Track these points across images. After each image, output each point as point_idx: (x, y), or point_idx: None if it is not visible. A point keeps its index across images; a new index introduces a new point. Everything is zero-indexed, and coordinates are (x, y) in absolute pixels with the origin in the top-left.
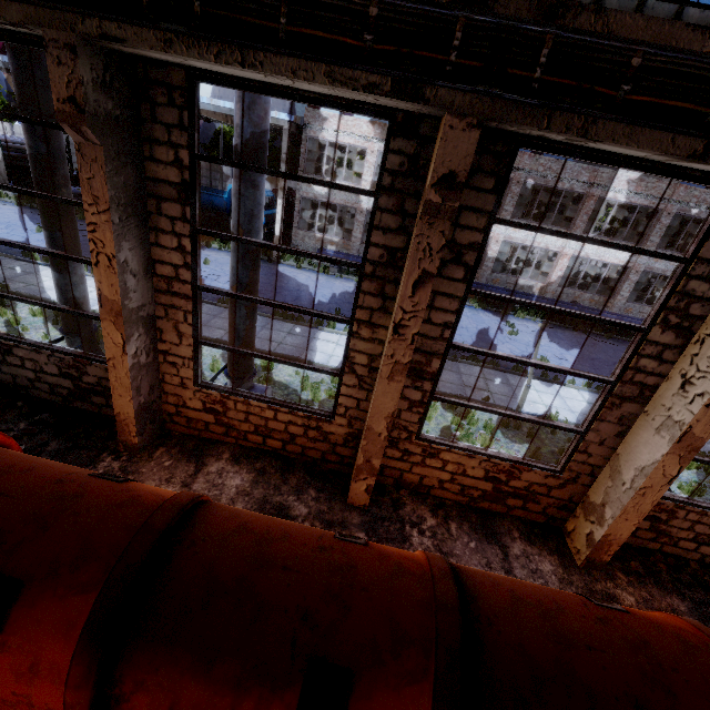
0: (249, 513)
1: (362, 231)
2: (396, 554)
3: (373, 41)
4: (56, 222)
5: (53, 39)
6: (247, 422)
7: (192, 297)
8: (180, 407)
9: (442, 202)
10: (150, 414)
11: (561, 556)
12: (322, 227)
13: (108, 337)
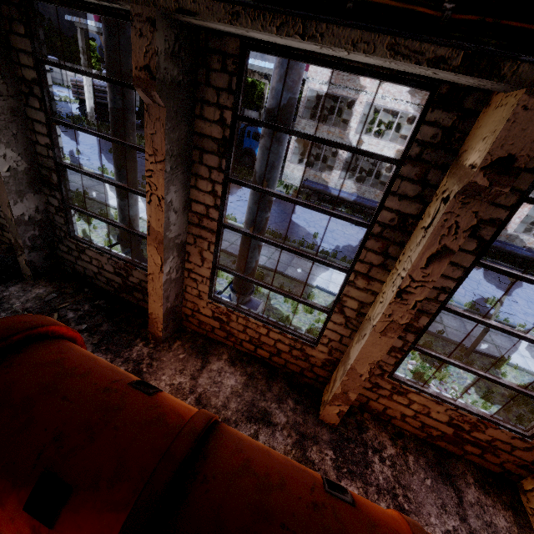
0: (249, 444)
1: (341, 168)
2: (382, 522)
3: (453, 10)
4: (122, 158)
5: (138, 13)
6: (244, 333)
7: (216, 232)
8: (195, 312)
9: (488, 185)
10: (173, 315)
11: (516, 513)
12: (307, 161)
13: (150, 258)
